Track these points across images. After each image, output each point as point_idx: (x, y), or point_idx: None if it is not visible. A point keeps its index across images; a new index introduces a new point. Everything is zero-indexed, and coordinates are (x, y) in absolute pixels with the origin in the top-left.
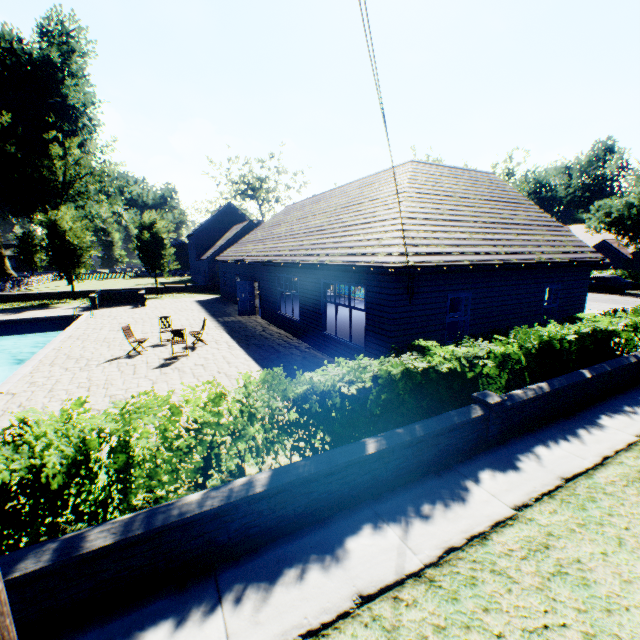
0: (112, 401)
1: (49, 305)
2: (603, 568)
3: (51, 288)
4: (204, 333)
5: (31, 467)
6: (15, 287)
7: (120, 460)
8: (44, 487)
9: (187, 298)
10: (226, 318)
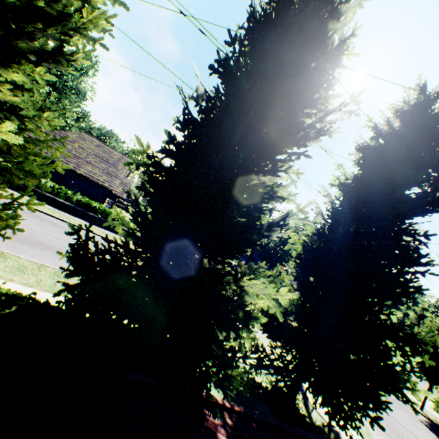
0: None
1: None
2: None
3: None
4: None
5: None
6: None
7: None
8: None
9: None
10: None
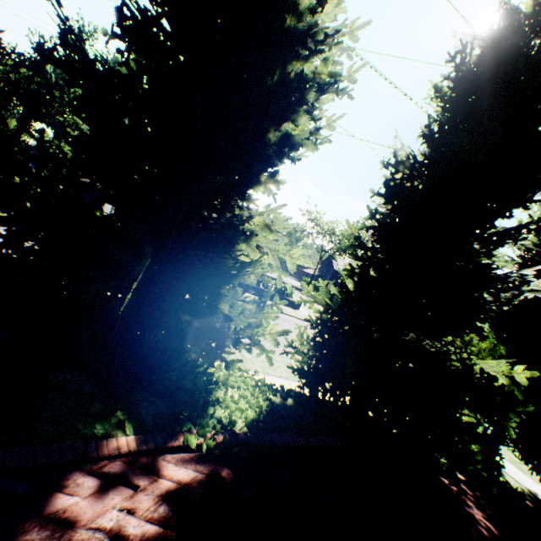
0: None
1: None
2: None
3: None
4: None
5: None
6: None
7: None
8: None
9: None
10: None
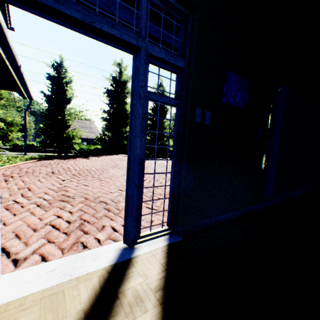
0: None
1: None
2: (30, 153)
3: None
4: None
5: None
6: None
7: None
8: None
9: None
10: None
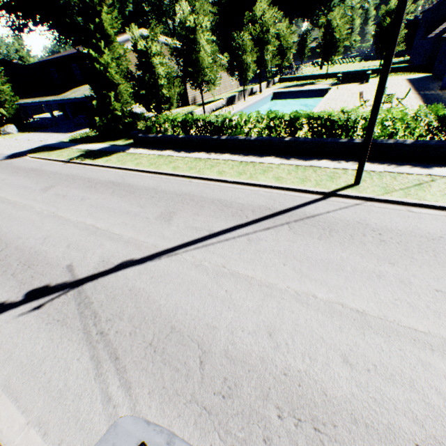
0: (365, 110)
1: (313, 83)
2: None
3: (310, 72)
4: (404, 101)
5: (346, 120)
6: (295, 72)
7: (366, 124)
8: (346, 126)
9: (399, 77)
10: (426, 92)
